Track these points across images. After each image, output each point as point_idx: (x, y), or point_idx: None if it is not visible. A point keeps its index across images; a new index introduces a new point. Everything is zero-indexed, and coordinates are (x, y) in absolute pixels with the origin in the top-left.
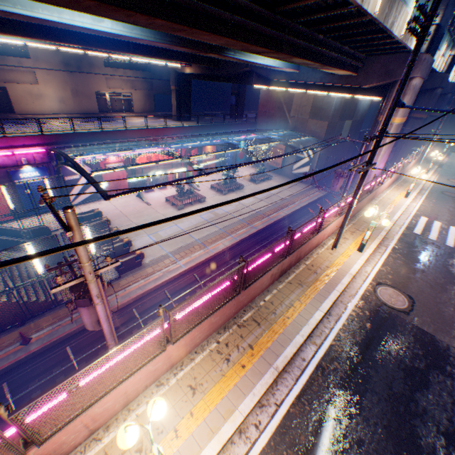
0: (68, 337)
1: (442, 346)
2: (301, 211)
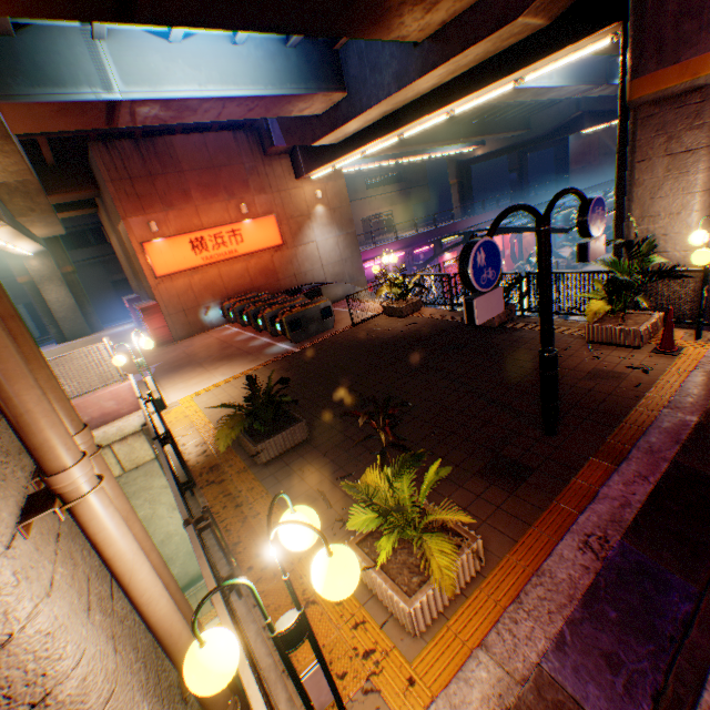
0: None
1: None
2: None
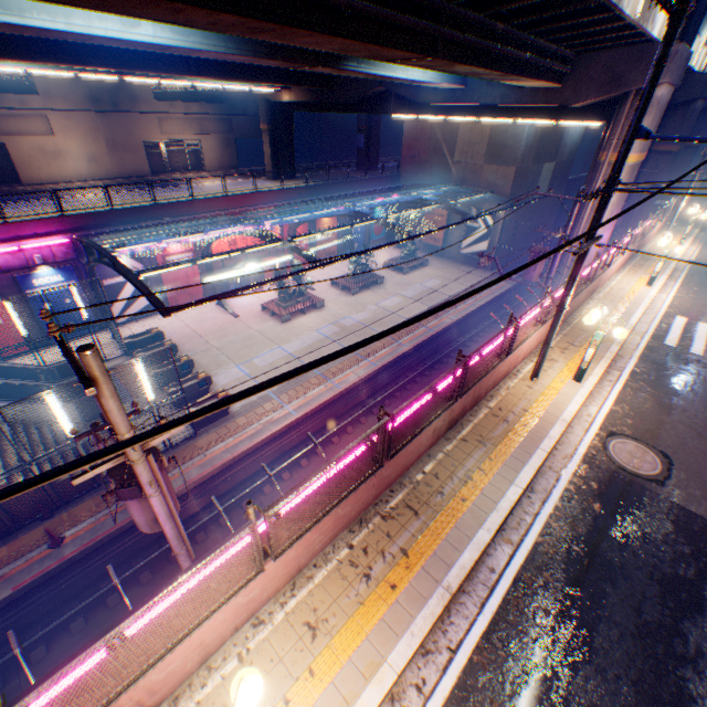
0: (121, 532)
1: None
2: (477, 314)
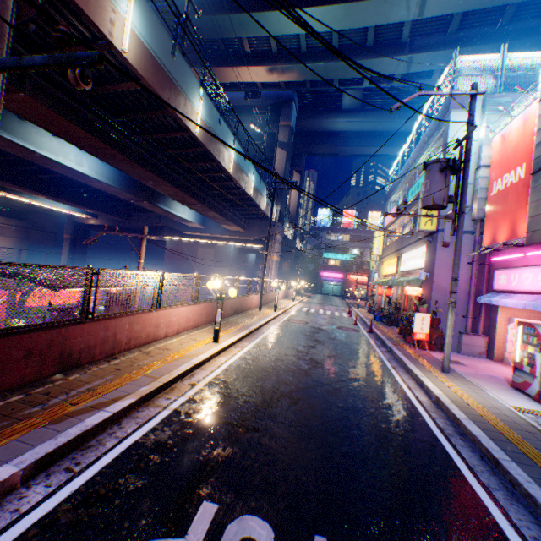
0: None
1: (323, 328)
2: None
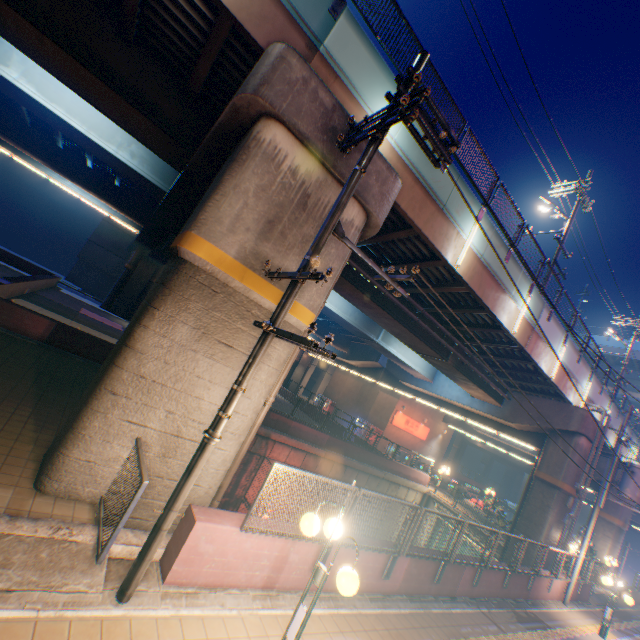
0: None
1: None
2: None
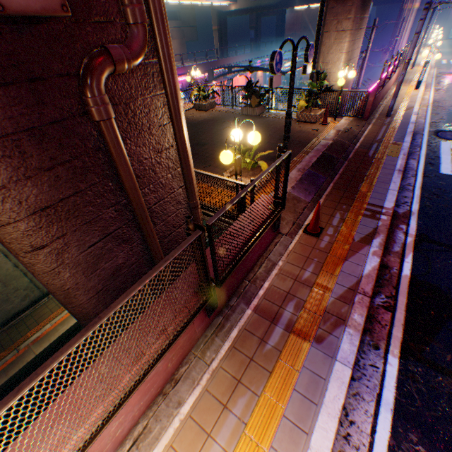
0: None
1: None
2: None
